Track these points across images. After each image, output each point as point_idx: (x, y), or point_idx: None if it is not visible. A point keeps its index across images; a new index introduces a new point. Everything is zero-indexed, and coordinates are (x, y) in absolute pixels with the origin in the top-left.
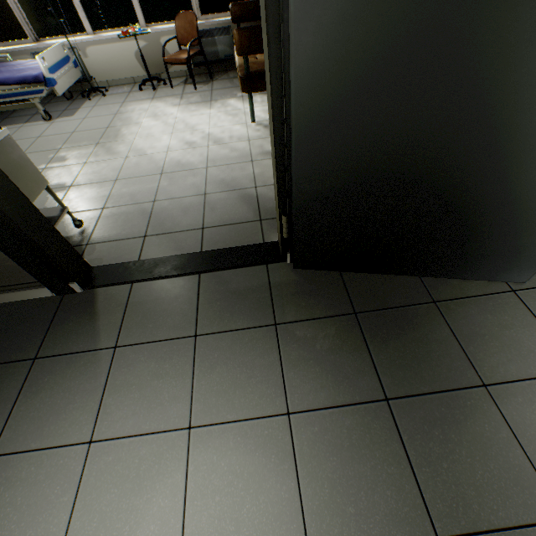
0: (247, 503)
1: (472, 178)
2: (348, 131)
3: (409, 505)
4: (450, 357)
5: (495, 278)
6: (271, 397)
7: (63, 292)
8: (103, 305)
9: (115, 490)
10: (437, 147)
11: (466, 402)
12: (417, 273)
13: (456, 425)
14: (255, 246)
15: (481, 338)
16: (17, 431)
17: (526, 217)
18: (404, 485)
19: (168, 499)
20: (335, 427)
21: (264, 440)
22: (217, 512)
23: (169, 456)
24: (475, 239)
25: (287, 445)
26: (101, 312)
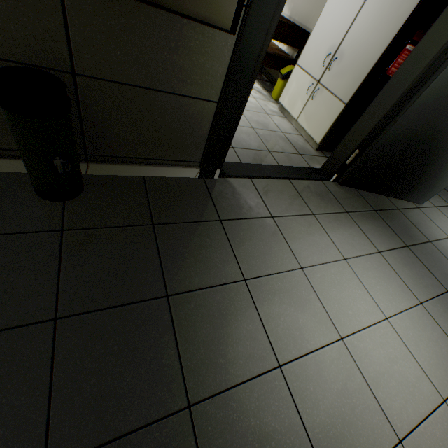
0: (389, 288)
1: (446, 148)
2: (429, 113)
3: (435, 282)
4: (415, 231)
5: (414, 201)
6: (368, 245)
7: (205, 176)
8: (241, 189)
9: (333, 289)
10: (447, 131)
11: (429, 247)
12: (390, 195)
13: (431, 255)
14: (310, 169)
15: (419, 225)
16: (249, 265)
17: (446, 171)
18: (430, 276)
19: (359, 290)
20: (398, 257)
21: (378, 263)
22: (382, 293)
23: (345, 272)
24: (424, 178)
25: (388, 265)
26: (244, 194)
